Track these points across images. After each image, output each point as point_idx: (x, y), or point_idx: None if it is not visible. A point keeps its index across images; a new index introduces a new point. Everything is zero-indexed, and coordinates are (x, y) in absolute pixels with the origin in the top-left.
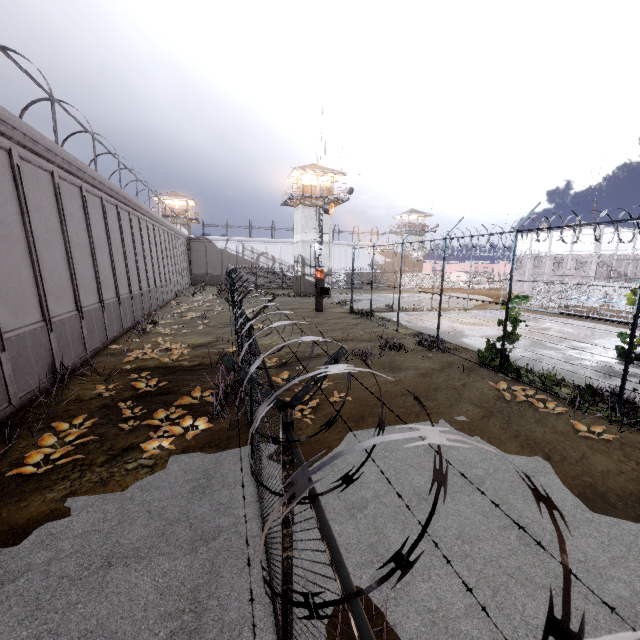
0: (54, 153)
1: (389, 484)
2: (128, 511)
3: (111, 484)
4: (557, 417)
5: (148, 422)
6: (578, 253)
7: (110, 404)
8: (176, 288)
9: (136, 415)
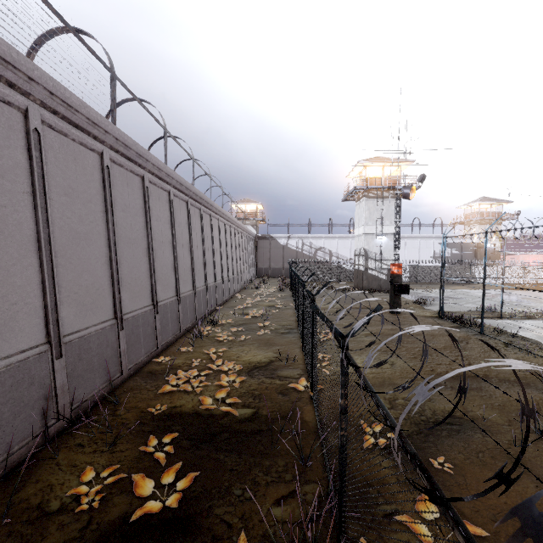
0: (103, 129)
1: None
2: None
3: None
4: None
5: None
6: None
7: None
8: (242, 281)
9: None
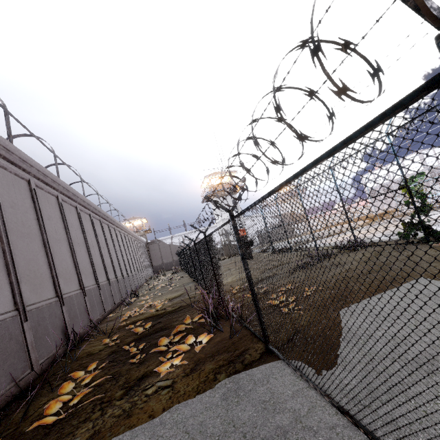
0: (58, 183)
1: (434, 333)
2: (162, 438)
3: (135, 414)
4: None
5: (155, 349)
6: (412, 172)
7: (116, 350)
8: (145, 276)
9: (141, 351)
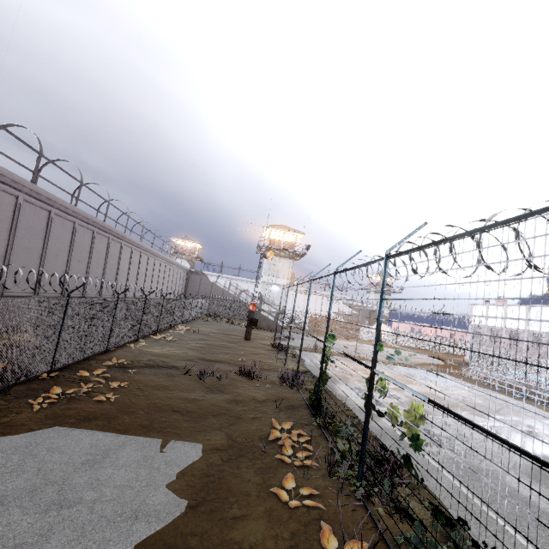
0: (22, 185)
1: None
2: None
3: None
4: (294, 470)
5: None
6: (533, 329)
7: None
8: None
9: None
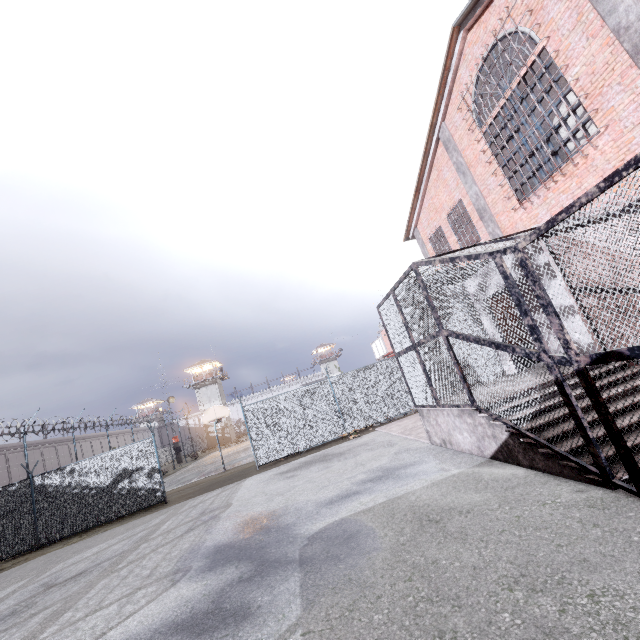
0: None
1: None
2: None
3: None
4: None
5: None
6: None
7: None
8: None
9: None
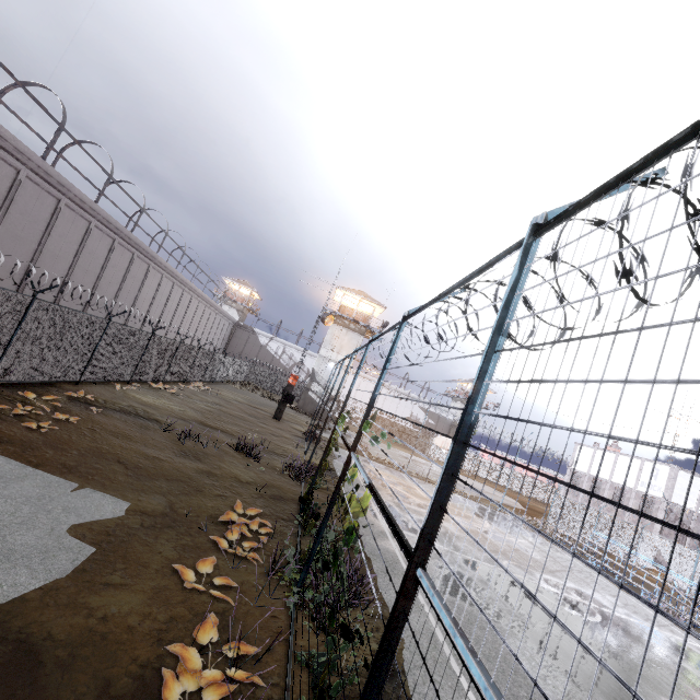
0: (28, 157)
1: None
2: None
3: None
4: (228, 558)
5: None
6: (644, 491)
7: None
8: None
9: None
